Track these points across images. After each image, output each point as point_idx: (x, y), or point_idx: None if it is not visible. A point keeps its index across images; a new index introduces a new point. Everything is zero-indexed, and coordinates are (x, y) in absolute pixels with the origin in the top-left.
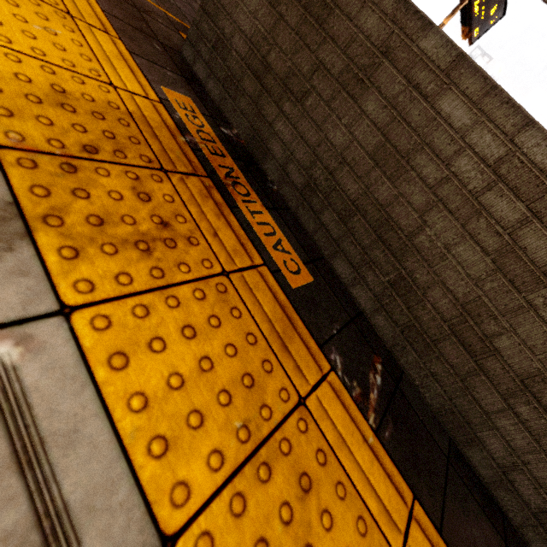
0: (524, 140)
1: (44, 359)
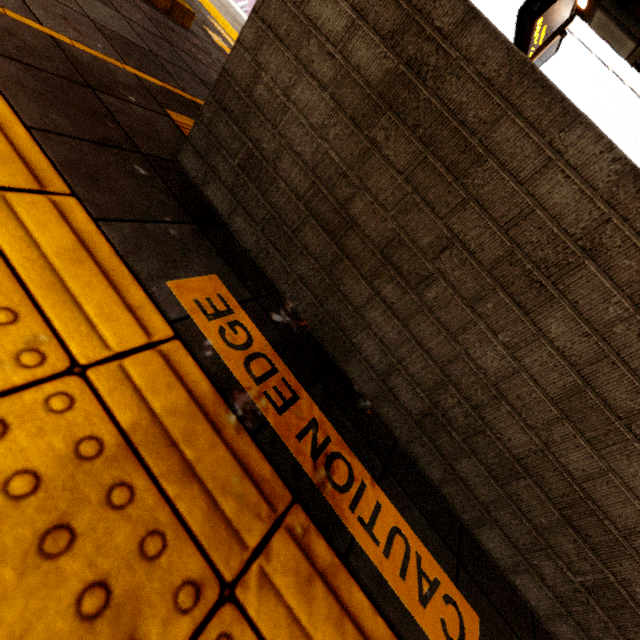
0: None
1: None
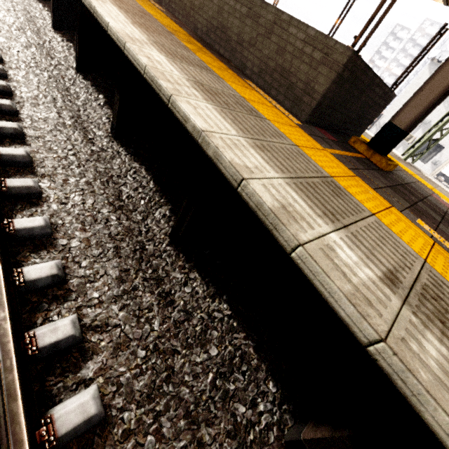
0: None
1: None
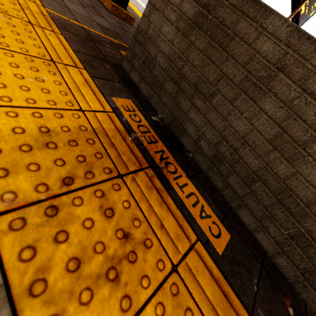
0: None
1: None
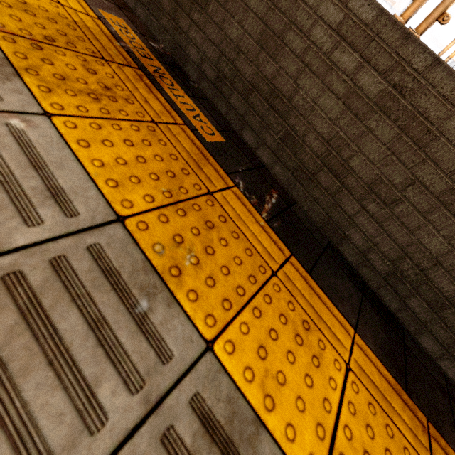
0: (354, 4)
1: (39, 132)
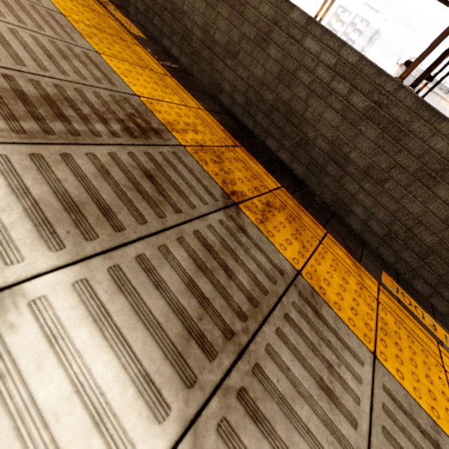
0: None
1: None
